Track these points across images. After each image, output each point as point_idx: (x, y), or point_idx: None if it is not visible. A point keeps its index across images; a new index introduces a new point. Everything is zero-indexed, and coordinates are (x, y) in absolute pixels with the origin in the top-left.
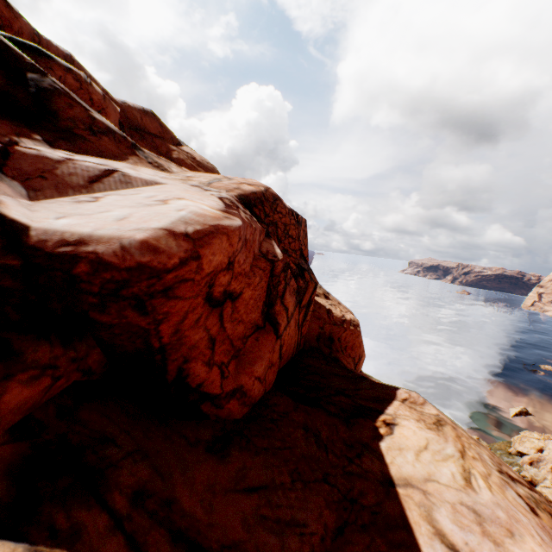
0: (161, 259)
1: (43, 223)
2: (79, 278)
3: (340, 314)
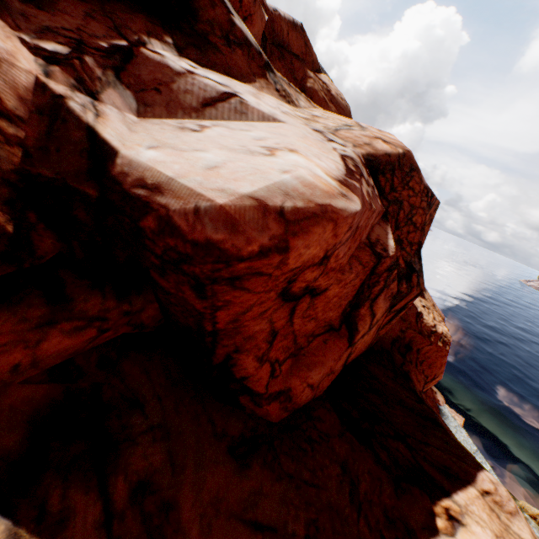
0: (237, 241)
1: (131, 151)
2: (145, 232)
3: (431, 322)
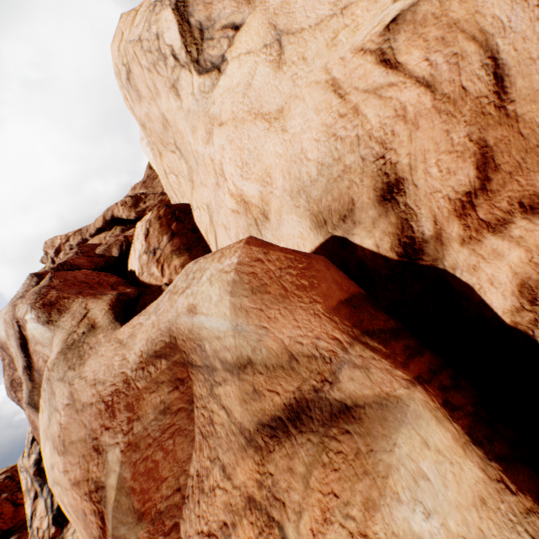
0: None
1: None
2: None
3: None
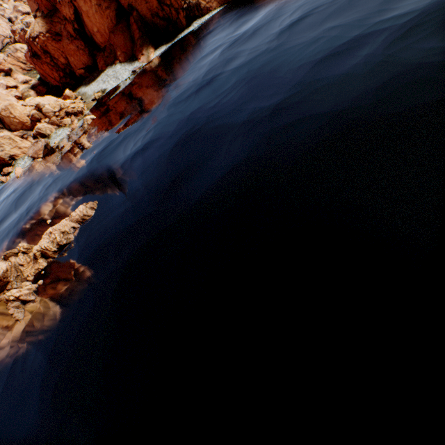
0: None
1: None
2: None
3: None
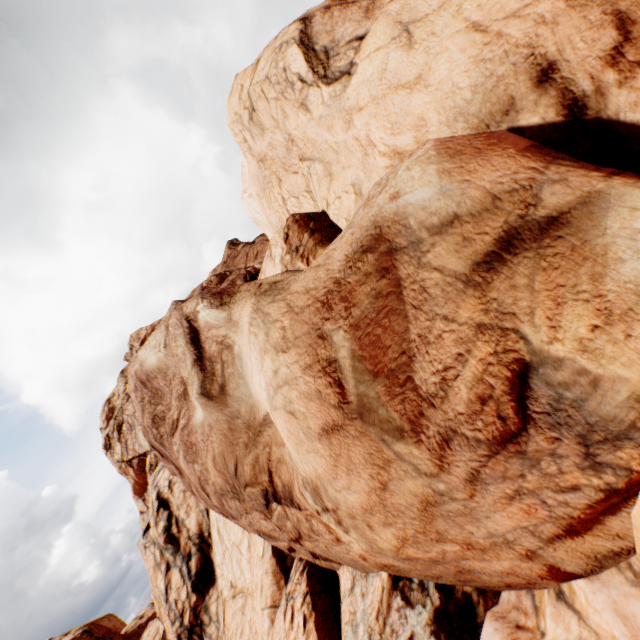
0: None
1: None
2: None
3: (146, 618)
